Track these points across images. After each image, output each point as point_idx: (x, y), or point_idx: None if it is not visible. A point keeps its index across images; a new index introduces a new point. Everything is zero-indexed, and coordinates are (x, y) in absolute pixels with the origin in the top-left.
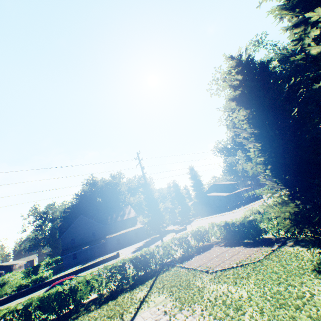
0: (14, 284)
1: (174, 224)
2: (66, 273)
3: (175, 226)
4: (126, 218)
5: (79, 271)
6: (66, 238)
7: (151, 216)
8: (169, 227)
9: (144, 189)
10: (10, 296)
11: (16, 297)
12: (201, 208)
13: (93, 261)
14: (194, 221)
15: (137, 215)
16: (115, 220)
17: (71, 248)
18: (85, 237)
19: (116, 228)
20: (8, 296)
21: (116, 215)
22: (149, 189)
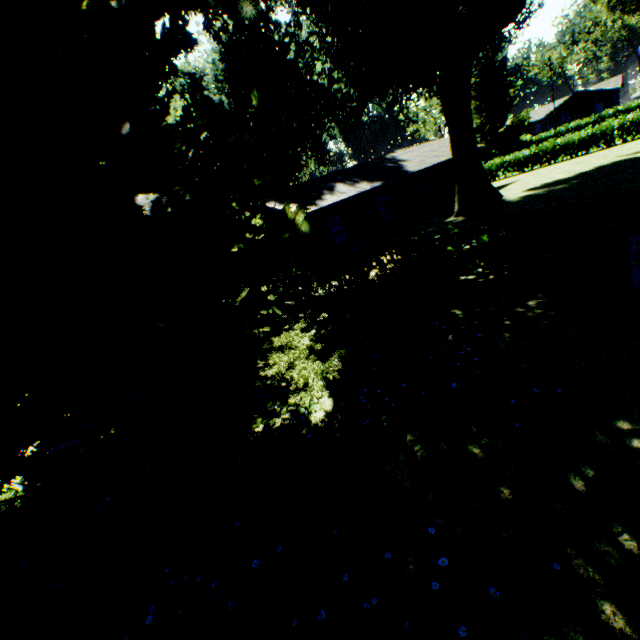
0: None
1: None
2: None
3: None
4: None
5: None
6: None
7: None
8: None
9: None
10: None
11: None
12: None
13: None
14: None
15: None
16: None
17: None
18: None
19: None
20: None
21: None
22: None
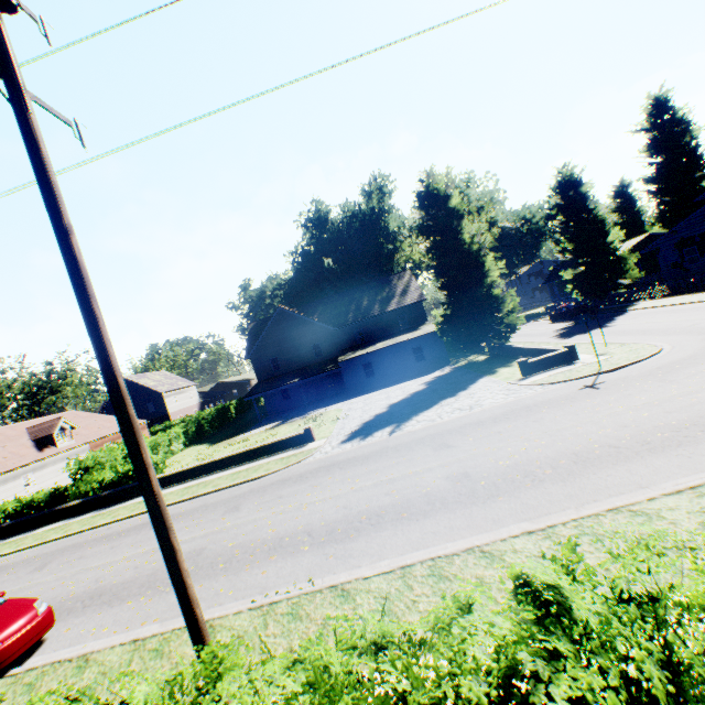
0: (96, 475)
1: (552, 318)
2: (182, 470)
3: (551, 328)
4: (394, 308)
5: (212, 468)
6: (261, 358)
7: (454, 306)
8: (535, 326)
9: (428, 217)
10: (85, 501)
11: (97, 505)
12: (678, 259)
13: (300, 417)
14: (633, 312)
15: (424, 298)
16: (365, 316)
17: (272, 380)
18: (299, 357)
19: (368, 335)
20: (83, 501)
21: (369, 301)
22: (444, 215)
